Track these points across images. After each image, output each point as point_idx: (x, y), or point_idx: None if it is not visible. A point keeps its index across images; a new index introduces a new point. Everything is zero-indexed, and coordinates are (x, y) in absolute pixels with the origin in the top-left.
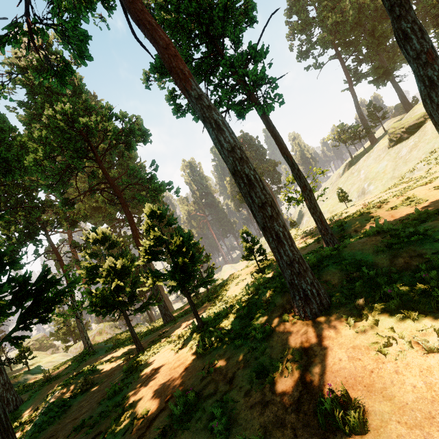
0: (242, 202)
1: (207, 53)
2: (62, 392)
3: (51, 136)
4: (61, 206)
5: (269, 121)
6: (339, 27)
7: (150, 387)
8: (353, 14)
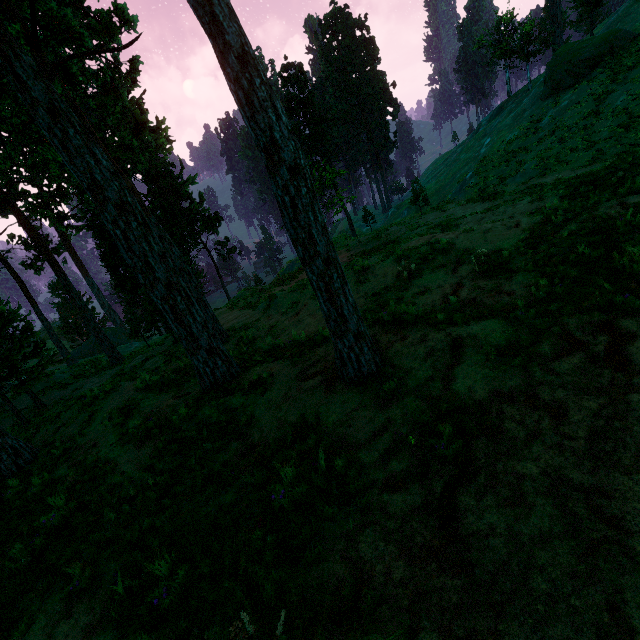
0: None
1: None
2: None
3: None
4: None
5: None
6: None
7: None
8: None
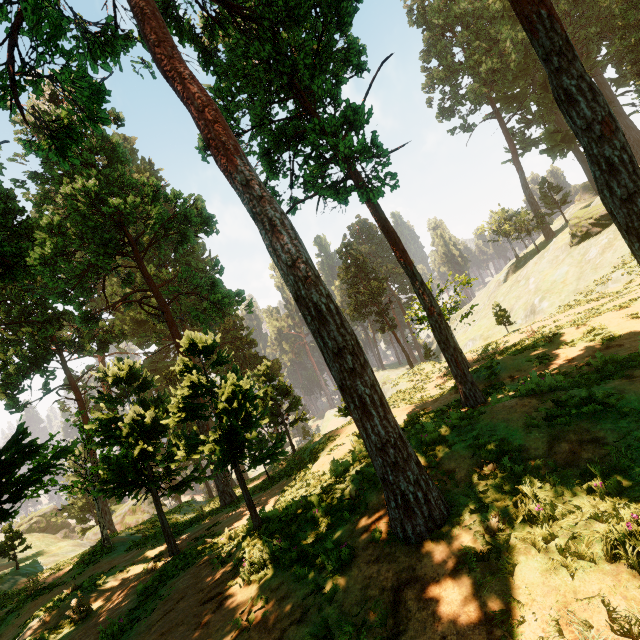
0: (354, 319)
1: (294, 113)
2: (44, 621)
3: (67, 223)
4: (79, 322)
5: (380, 211)
6: (497, 75)
7: (160, 636)
8: (517, 58)
